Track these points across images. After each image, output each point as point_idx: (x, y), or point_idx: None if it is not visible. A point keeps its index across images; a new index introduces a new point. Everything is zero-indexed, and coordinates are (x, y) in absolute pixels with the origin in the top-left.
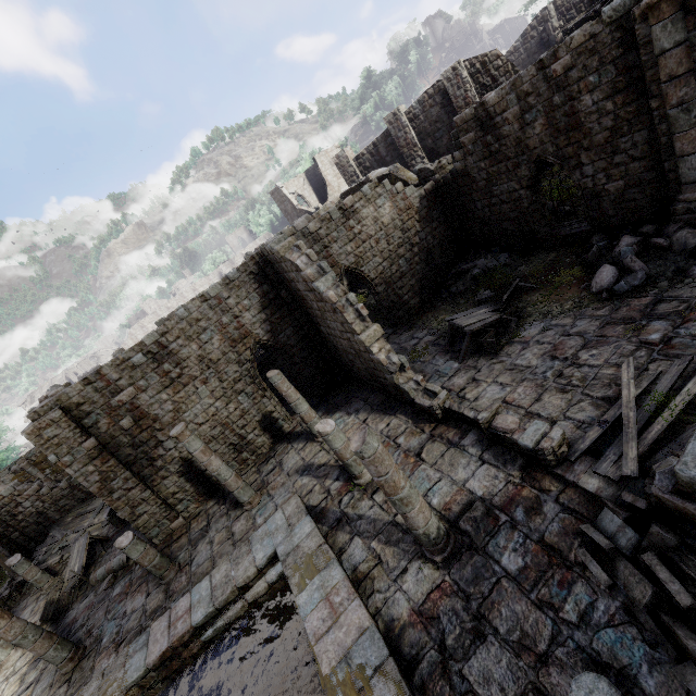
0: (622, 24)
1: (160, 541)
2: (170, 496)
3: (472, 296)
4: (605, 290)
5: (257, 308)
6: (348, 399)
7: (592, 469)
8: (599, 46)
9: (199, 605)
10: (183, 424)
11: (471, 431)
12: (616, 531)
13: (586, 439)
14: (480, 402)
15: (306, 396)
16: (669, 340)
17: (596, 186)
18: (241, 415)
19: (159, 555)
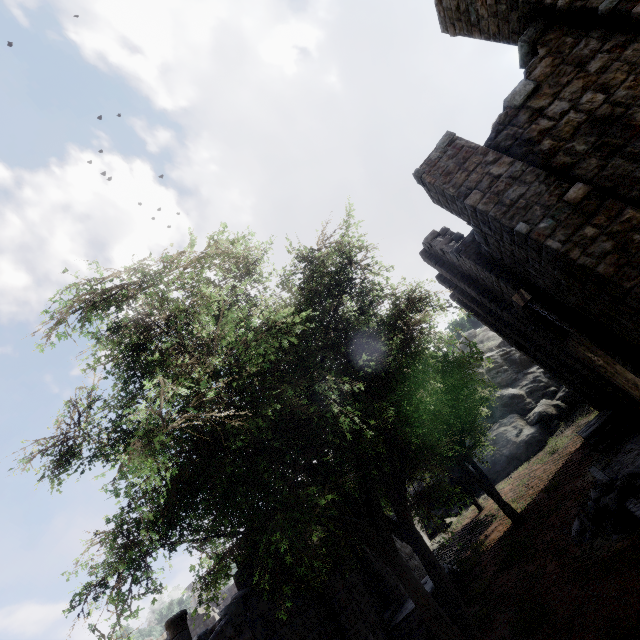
0: None
1: None
2: None
3: None
4: None
5: None
6: None
7: None
8: None
9: None
10: None
11: None
12: None
13: None
14: None
15: None
16: None
17: None
18: None
19: None
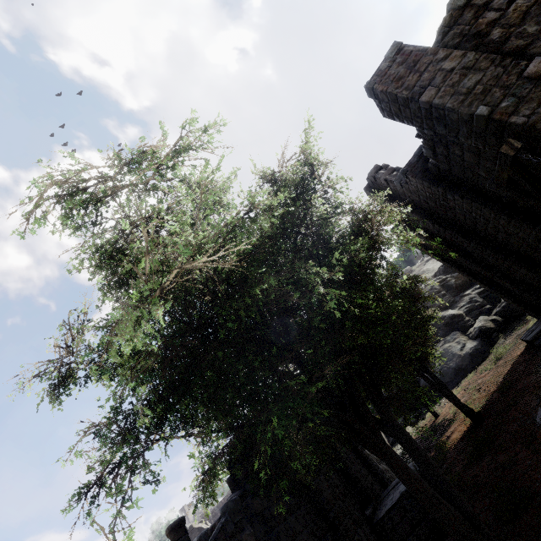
0: None
1: None
2: None
3: None
4: None
5: None
6: None
7: None
8: None
9: None
10: None
11: None
12: None
13: None
14: None
15: None
16: None
17: None
18: None
19: None
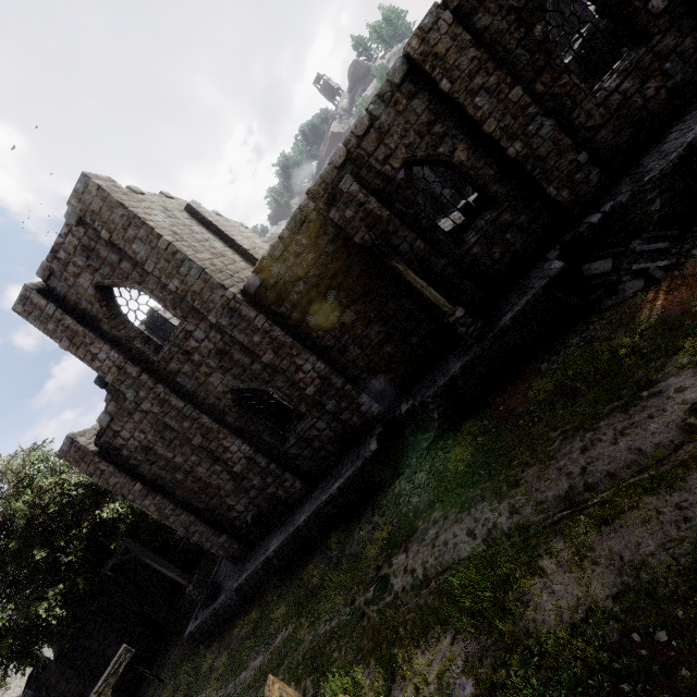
0: None
1: None
2: None
3: None
4: None
5: None
6: None
7: None
8: None
9: None
10: None
11: None
12: None
13: None
14: None
15: None
16: None
17: None
18: None
19: None
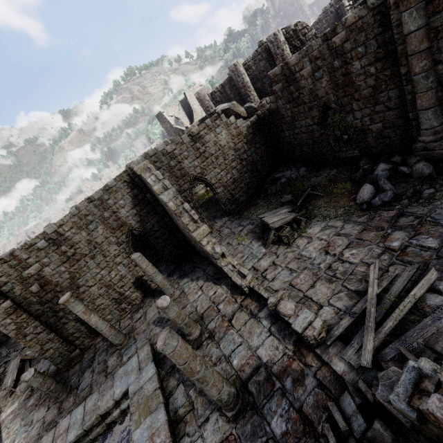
0: (381, 9)
1: (63, 365)
2: (70, 335)
3: (280, 197)
4: (365, 203)
5: (129, 206)
6: (193, 268)
7: (340, 354)
8: (365, 25)
9: (74, 426)
10: (68, 294)
11: (266, 306)
12: (351, 414)
13: (340, 327)
14: (275, 283)
15: (169, 262)
16: (404, 248)
17: (363, 126)
18: (120, 279)
19: (55, 382)
